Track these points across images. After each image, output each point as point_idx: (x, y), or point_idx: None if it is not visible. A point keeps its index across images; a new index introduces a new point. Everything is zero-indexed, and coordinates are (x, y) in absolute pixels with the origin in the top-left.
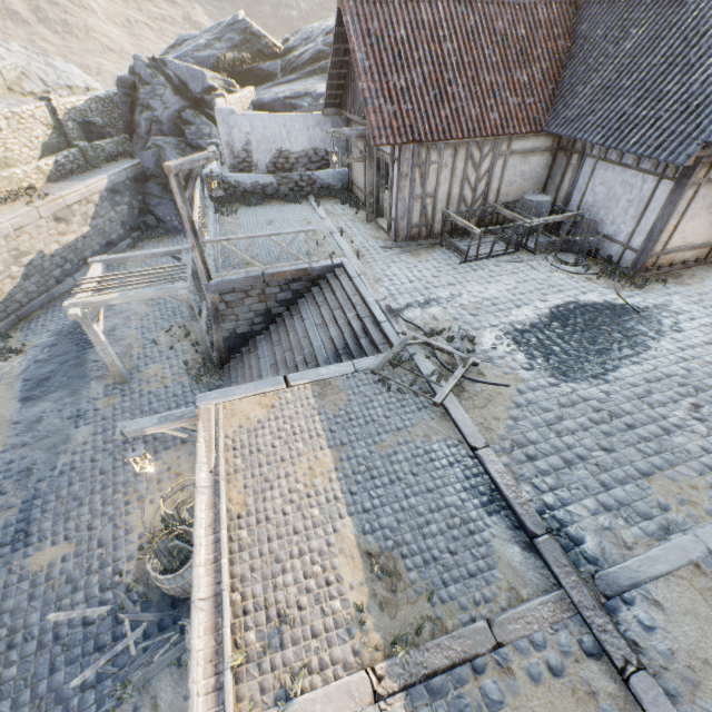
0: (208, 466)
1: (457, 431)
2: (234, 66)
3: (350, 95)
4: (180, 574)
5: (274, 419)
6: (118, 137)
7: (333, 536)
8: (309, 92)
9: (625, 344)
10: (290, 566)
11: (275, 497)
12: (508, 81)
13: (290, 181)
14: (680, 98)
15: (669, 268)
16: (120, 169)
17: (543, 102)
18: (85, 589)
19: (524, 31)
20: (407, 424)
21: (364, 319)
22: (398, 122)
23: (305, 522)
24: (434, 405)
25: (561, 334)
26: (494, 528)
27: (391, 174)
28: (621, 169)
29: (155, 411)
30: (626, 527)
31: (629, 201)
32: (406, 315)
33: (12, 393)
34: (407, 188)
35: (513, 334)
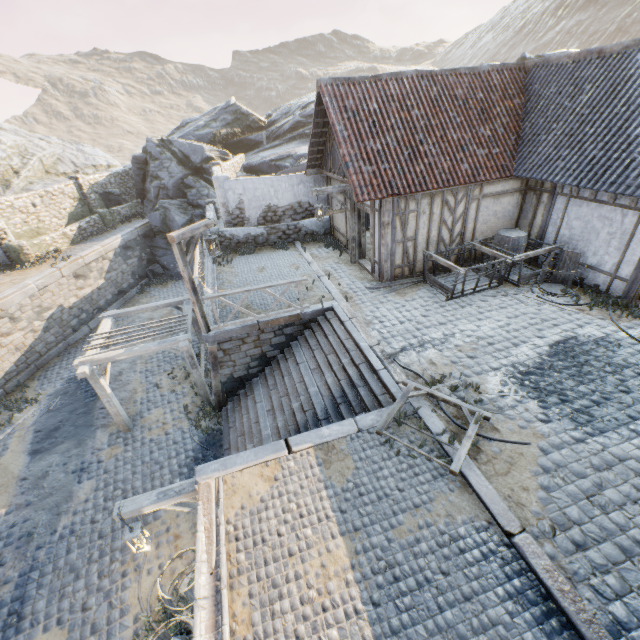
0: (208, 565)
1: (483, 507)
2: (227, 139)
3: (330, 157)
4: None
5: (277, 497)
6: (132, 202)
7: None
8: (291, 155)
9: None
10: None
11: (285, 611)
12: (474, 136)
13: (279, 231)
14: None
15: None
16: (132, 229)
17: (508, 151)
18: None
19: (482, 95)
20: (425, 499)
21: (360, 366)
22: (378, 180)
23: None
24: (451, 473)
25: (569, 375)
26: None
27: (372, 222)
28: (596, 205)
29: (155, 461)
30: None
31: (610, 234)
32: (402, 360)
33: (23, 445)
34: (389, 235)
35: (518, 377)
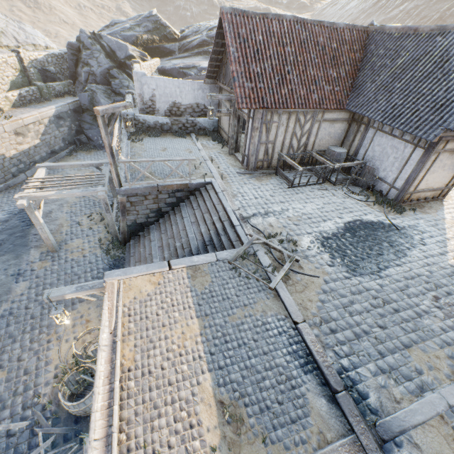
0: (109, 328)
1: (284, 308)
2: (147, 43)
3: (223, 72)
4: (83, 402)
5: (159, 294)
6: (65, 81)
7: (196, 388)
8: (196, 66)
9: (391, 251)
10: (164, 412)
11: (156, 355)
12: (325, 75)
13: (180, 123)
14: (431, 99)
15: (416, 201)
16: (65, 103)
17: (345, 91)
18: (11, 407)
19: (336, 45)
20: (251, 302)
21: (224, 222)
22: (254, 95)
23: (177, 375)
24: (269, 289)
25: (351, 242)
26: (308, 384)
27: (247, 126)
28: (391, 138)
29: (75, 273)
30: (396, 386)
31: (395, 158)
32: (252, 221)
33: None
34: (257, 137)
35: (321, 240)
